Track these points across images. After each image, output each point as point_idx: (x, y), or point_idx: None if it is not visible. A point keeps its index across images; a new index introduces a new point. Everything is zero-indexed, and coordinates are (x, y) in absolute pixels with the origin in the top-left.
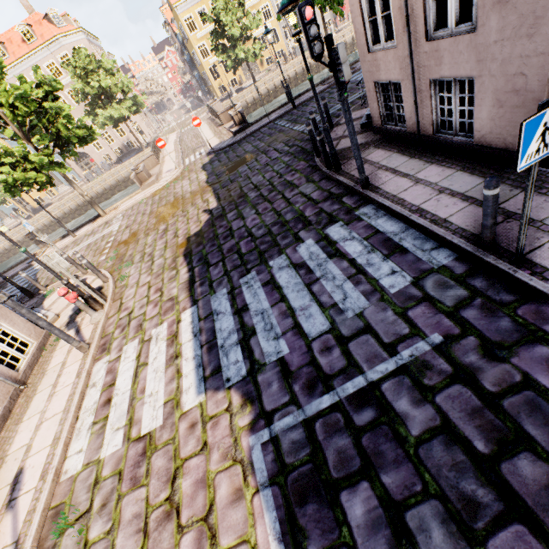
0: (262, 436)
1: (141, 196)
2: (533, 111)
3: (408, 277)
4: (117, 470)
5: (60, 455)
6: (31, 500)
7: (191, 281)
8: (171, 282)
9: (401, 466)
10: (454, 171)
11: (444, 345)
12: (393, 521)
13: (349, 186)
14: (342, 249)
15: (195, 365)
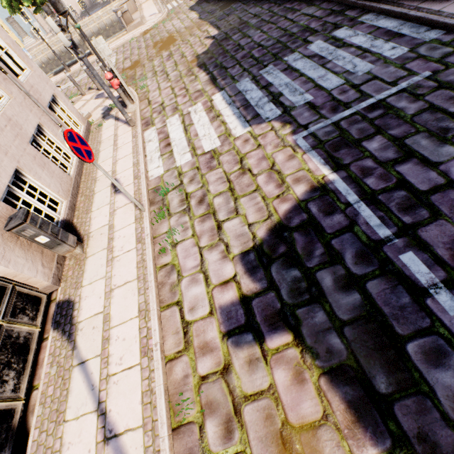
0: (302, 134)
1: (130, 35)
2: None
3: (406, 49)
4: (194, 167)
5: (144, 168)
6: (133, 187)
7: (213, 79)
8: (193, 83)
9: (401, 126)
10: None
11: (432, 76)
12: (397, 144)
13: (351, 3)
14: (349, 42)
15: (236, 117)
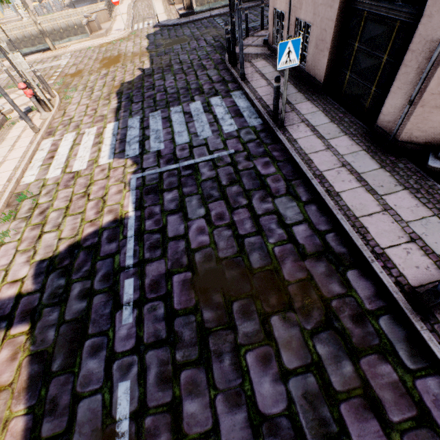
0: (138, 175)
1: (90, 43)
2: (326, 55)
3: (236, 127)
4: (57, 182)
5: (20, 174)
6: (2, 188)
7: (118, 109)
8: (104, 107)
9: (192, 186)
10: (289, 84)
11: (233, 154)
12: (180, 199)
13: (235, 77)
14: (213, 109)
15: (110, 148)
